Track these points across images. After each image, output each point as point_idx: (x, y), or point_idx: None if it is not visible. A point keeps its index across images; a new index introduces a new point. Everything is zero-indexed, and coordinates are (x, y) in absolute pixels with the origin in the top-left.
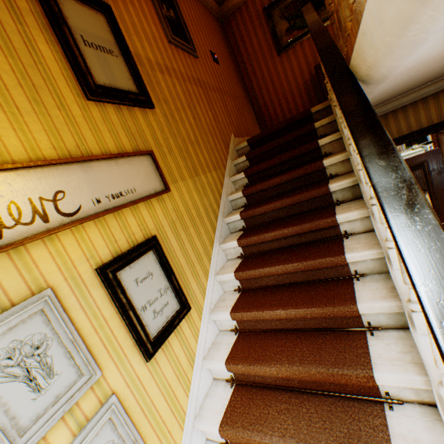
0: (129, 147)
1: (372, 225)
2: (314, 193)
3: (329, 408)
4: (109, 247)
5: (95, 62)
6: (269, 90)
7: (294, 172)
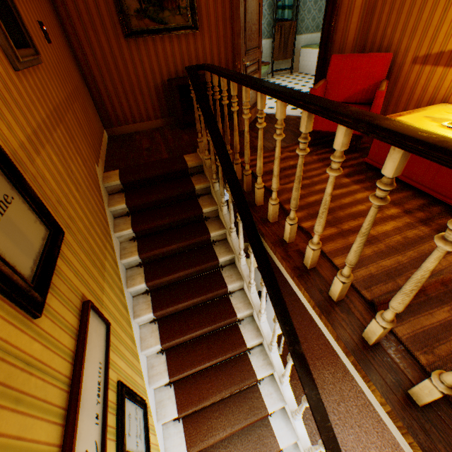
0: (75, 320)
1: (243, 286)
2: (210, 265)
3: (239, 399)
4: (112, 438)
5: (9, 245)
6: (114, 76)
7: (190, 241)
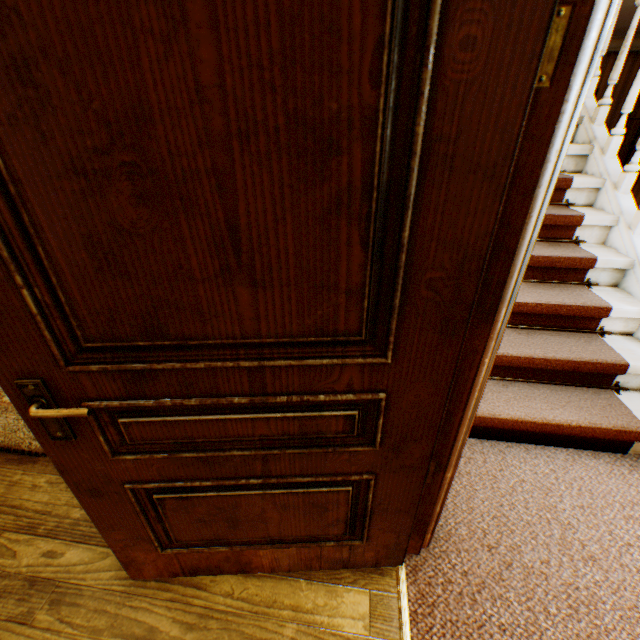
0: None
1: None
2: None
3: None
4: None
5: None
6: None
7: None
